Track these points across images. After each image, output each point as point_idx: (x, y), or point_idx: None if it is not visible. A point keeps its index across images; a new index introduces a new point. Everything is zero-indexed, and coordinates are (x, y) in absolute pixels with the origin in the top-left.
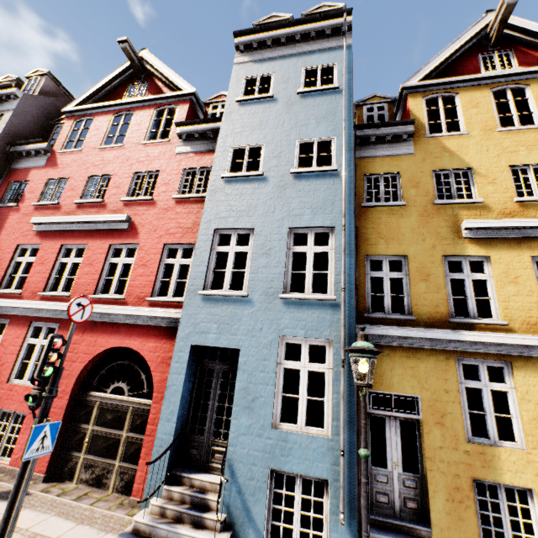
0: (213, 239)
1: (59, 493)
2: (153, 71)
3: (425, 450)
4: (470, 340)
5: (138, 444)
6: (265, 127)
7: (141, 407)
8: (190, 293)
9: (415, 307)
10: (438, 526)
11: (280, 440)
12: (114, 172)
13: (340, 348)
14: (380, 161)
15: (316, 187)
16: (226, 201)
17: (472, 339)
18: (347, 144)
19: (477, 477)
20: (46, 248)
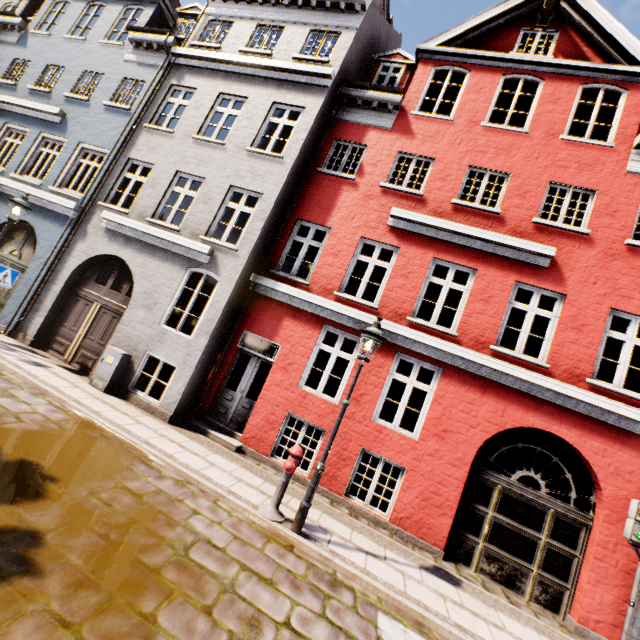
0: None
1: (482, 586)
2: (574, 15)
3: None
4: None
5: (565, 557)
6: None
7: (570, 515)
8: None
9: None
10: None
11: None
12: (514, 172)
13: None
14: None
15: None
16: None
17: None
18: None
19: None
20: (409, 256)
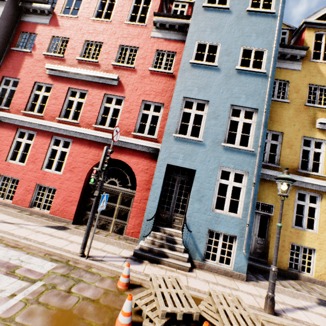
0: (181, 103)
1: (85, 230)
2: None
3: (272, 229)
4: (307, 182)
5: (125, 211)
6: (221, 31)
7: (127, 193)
8: (167, 134)
9: (281, 161)
10: (270, 260)
11: (215, 216)
12: (105, 41)
13: (252, 177)
14: (279, 71)
15: (250, 82)
16: (192, 79)
17: (308, 181)
18: (274, 56)
19: (293, 242)
20: (57, 88)
